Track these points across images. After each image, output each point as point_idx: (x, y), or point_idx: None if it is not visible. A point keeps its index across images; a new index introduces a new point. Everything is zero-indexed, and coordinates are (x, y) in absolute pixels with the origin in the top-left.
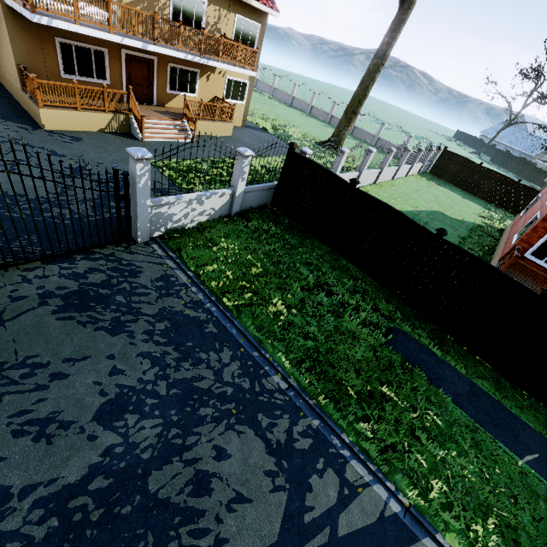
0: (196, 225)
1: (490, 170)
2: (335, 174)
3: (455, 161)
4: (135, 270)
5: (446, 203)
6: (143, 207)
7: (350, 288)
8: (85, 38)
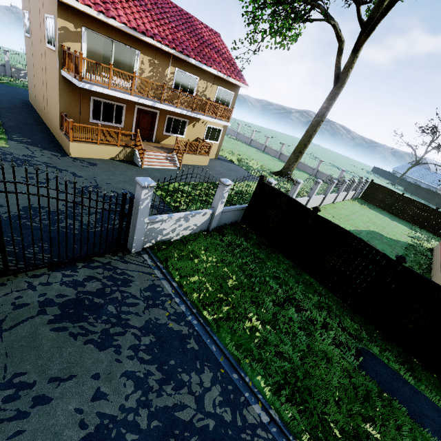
0: (180, 237)
1: (411, 199)
2: (299, 202)
3: (381, 191)
4: (127, 279)
5: (379, 224)
6: (141, 223)
7: (316, 303)
8: (112, 98)
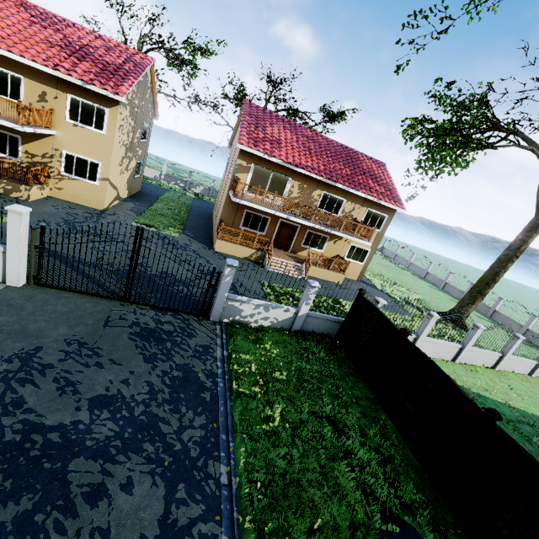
0: (258, 326)
1: None
2: (389, 321)
3: None
4: (193, 334)
5: None
6: (222, 296)
7: (373, 444)
8: (261, 211)
